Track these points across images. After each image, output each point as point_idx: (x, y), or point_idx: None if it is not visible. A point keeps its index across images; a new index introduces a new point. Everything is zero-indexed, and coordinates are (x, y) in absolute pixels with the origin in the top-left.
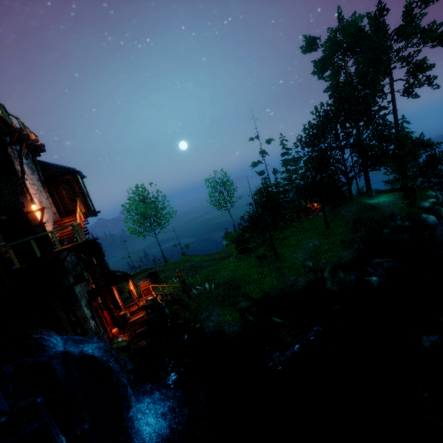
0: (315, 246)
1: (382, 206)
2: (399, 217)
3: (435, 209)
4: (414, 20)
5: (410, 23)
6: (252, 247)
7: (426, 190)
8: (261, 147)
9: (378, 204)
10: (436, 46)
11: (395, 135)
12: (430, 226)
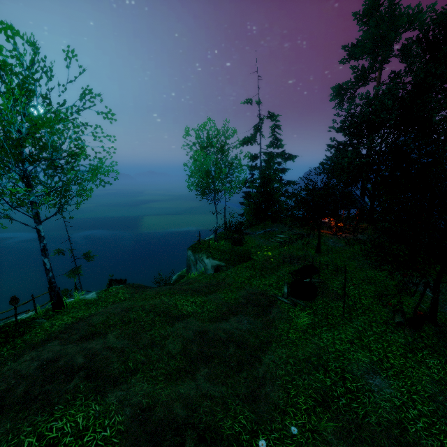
0: (445, 294)
1: None
2: None
3: None
4: None
5: None
6: (316, 284)
7: None
8: (260, 120)
9: None
10: None
11: None
12: None
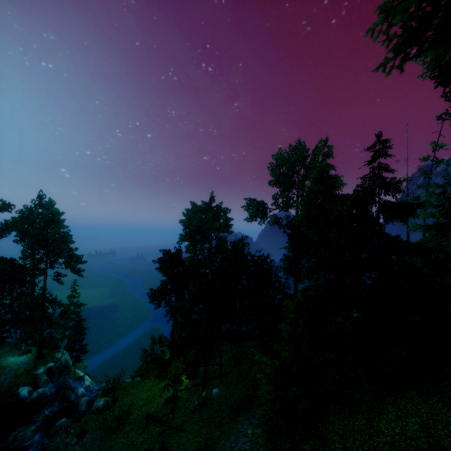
0: None
1: (4, 372)
2: (2, 390)
3: (39, 379)
4: (65, 238)
5: (62, 239)
6: None
7: (60, 349)
8: None
9: (6, 368)
10: (69, 261)
11: (42, 306)
12: (22, 399)
